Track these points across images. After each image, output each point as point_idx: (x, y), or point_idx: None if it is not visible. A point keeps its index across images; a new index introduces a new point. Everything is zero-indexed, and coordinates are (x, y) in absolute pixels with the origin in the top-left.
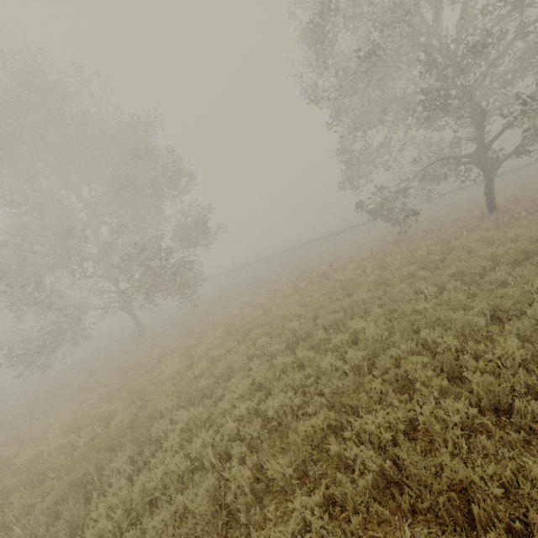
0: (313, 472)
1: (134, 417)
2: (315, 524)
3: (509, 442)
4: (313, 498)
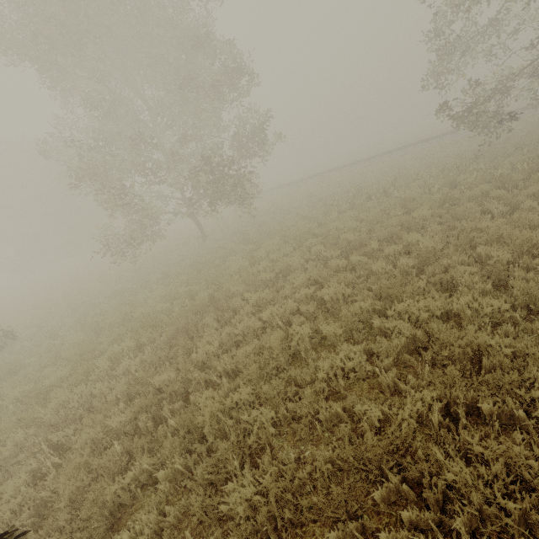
0: (358, 336)
1: (210, 297)
2: (357, 359)
3: (532, 330)
4: (357, 347)
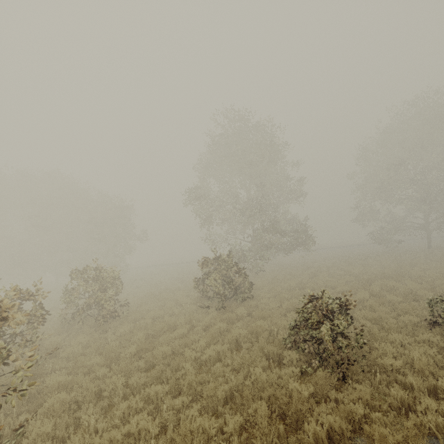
0: None
1: None
2: None
3: None
4: None
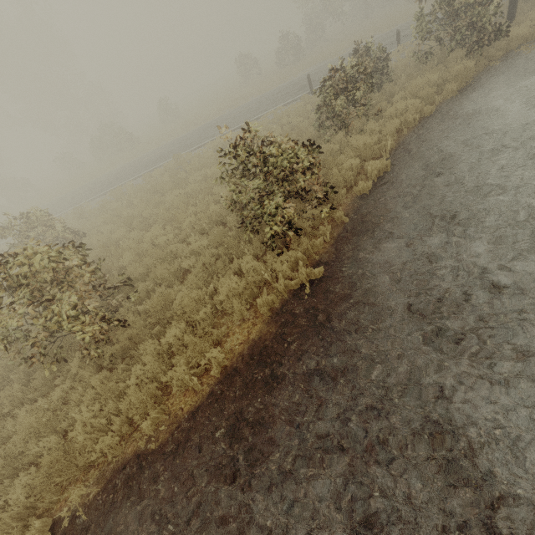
0: None
1: None
2: None
3: None
4: None
